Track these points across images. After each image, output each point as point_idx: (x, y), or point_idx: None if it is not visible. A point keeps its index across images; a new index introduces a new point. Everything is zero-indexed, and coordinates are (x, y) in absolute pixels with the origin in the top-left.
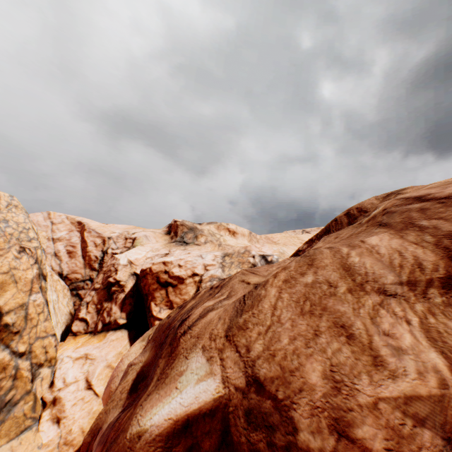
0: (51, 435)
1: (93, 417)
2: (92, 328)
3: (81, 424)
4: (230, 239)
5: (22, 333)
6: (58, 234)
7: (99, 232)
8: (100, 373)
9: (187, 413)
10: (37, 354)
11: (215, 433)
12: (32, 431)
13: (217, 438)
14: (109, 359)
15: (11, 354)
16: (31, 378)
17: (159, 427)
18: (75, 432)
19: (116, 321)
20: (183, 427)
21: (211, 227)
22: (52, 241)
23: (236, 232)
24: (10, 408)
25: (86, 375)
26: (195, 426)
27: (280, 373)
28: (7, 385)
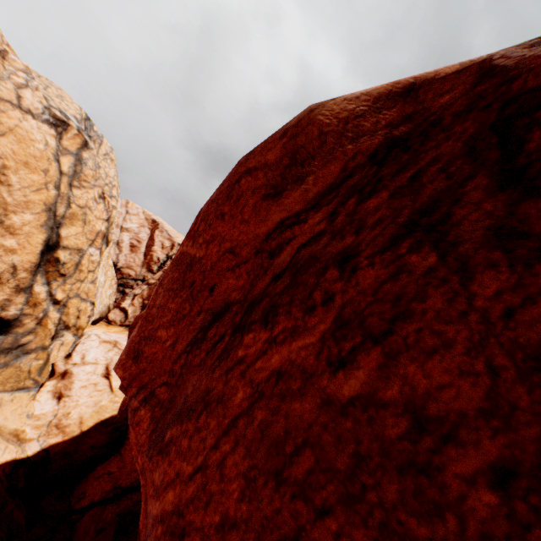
0: (46, 409)
1: (98, 412)
2: (130, 321)
3: (82, 413)
4: None
5: (66, 279)
6: (128, 225)
7: (171, 235)
8: None
9: (414, 77)
10: (69, 313)
11: (463, 85)
12: (29, 394)
13: (467, 85)
14: None
15: (47, 295)
16: (53, 335)
17: (366, 89)
18: (72, 418)
19: None
20: (403, 93)
21: None
22: (120, 229)
23: None
24: (20, 354)
25: (108, 362)
26: (424, 90)
27: None
28: (29, 326)
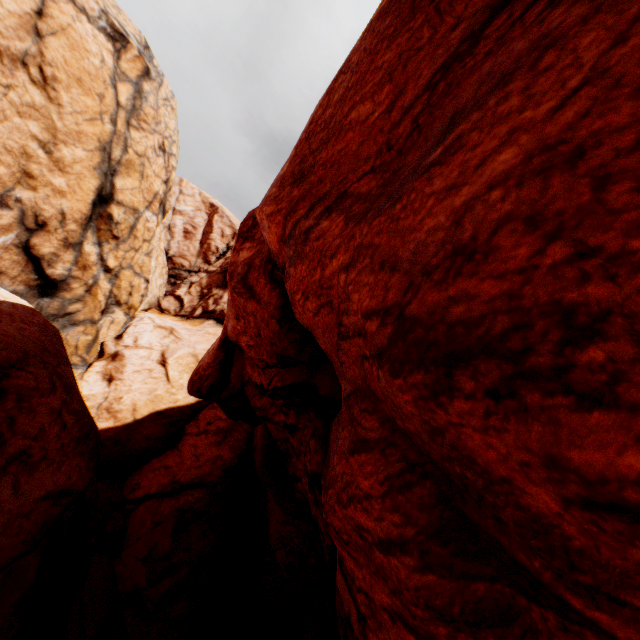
0: (96, 390)
1: (153, 401)
2: (186, 311)
3: (136, 399)
4: None
5: (119, 244)
6: (182, 207)
7: (232, 222)
8: (181, 357)
9: None
10: (121, 286)
11: None
12: (76, 372)
13: None
14: (197, 349)
15: (98, 258)
16: (103, 309)
17: None
18: (124, 404)
19: (223, 312)
20: None
21: None
22: (172, 211)
23: None
24: (67, 325)
25: (164, 349)
26: None
27: None
28: (77, 292)
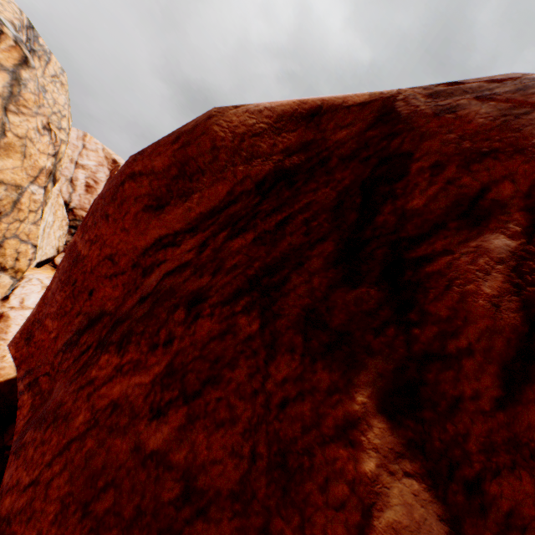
0: None
1: None
2: None
3: None
4: None
5: (2, 217)
6: (84, 161)
7: None
8: None
9: (322, 99)
10: (5, 254)
11: (362, 123)
12: None
13: (365, 124)
14: None
15: None
16: None
17: (272, 103)
18: (8, 361)
19: None
20: (308, 115)
21: None
22: (75, 164)
23: None
24: None
25: None
26: (328, 117)
27: (494, 76)
28: None
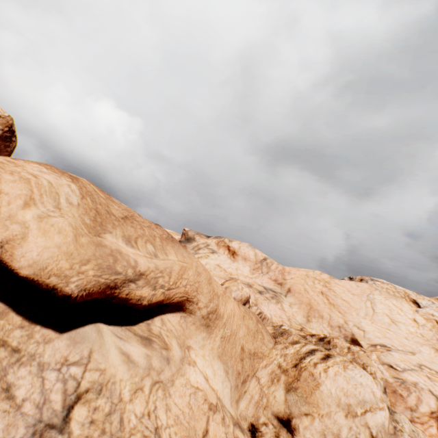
0: None
1: None
2: None
3: None
4: (219, 259)
5: None
6: None
7: None
8: None
9: None
10: None
11: None
12: None
13: None
14: None
15: None
16: None
17: None
18: None
19: None
20: None
21: (213, 241)
22: None
23: (236, 253)
24: None
25: None
26: None
27: None
28: None
